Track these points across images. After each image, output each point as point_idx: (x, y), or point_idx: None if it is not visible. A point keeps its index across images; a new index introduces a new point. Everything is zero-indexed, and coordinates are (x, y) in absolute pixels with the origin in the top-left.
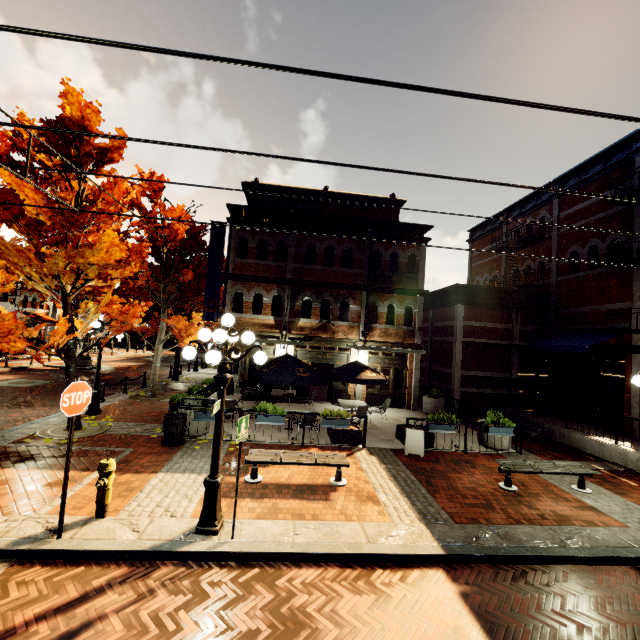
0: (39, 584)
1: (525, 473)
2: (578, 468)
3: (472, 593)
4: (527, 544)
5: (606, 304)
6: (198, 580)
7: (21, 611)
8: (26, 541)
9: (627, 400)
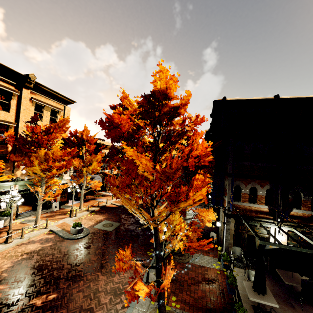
0: None
1: None
2: None
3: None
4: None
5: None
6: None
7: None
8: None
9: None
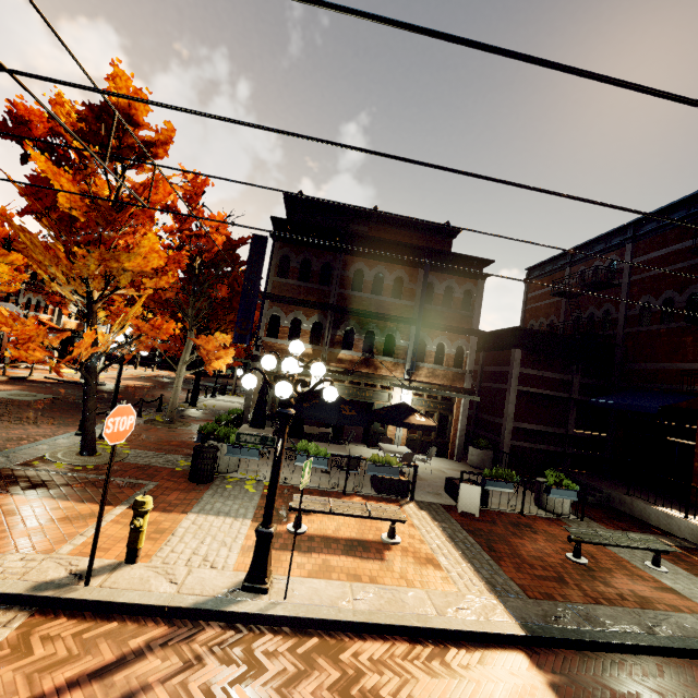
0: (67, 641)
1: (597, 544)
2: (654, 543)
3: (562, 684)
4: (613, 629)
5: (679, 363)
6: (251, 648)
7: (49, 674)
8: (49, 586)
9: (696, 470)
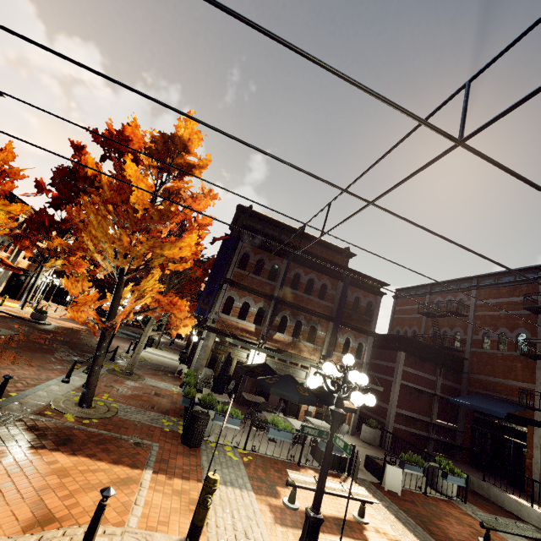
0: None
1: (500, 532)
2: (535, 532)
3: None
4: None
5: (512, 380)
6: None
7: None
8: None
9: (528, 465)
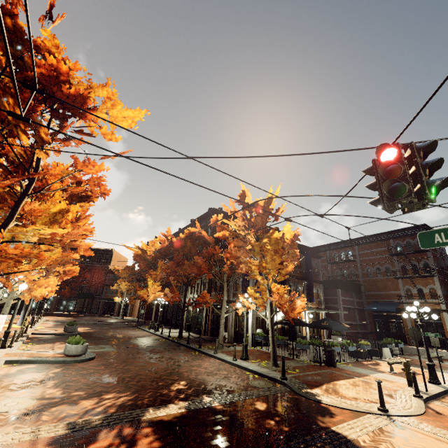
0: None
1: (434, 358)
2: (439, 354)
3: None
4: None
5: (388, 291)
6: None
7: None
8: (426, 393)
9: (406, 330)
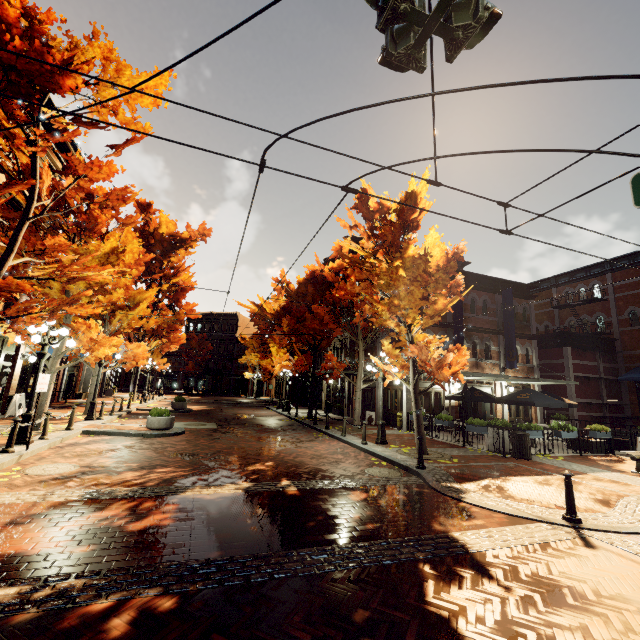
0: None
1: None
2: None
3: None
4: None
5: None
6: None
7: None
8: None
9: None
